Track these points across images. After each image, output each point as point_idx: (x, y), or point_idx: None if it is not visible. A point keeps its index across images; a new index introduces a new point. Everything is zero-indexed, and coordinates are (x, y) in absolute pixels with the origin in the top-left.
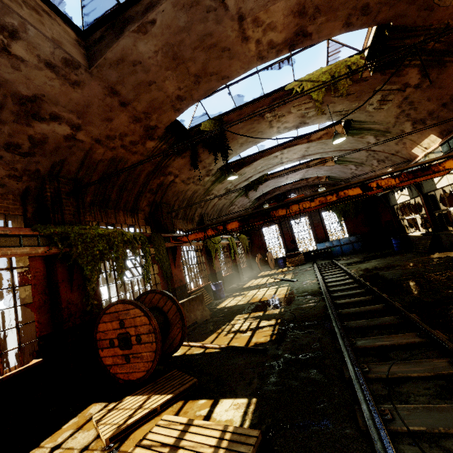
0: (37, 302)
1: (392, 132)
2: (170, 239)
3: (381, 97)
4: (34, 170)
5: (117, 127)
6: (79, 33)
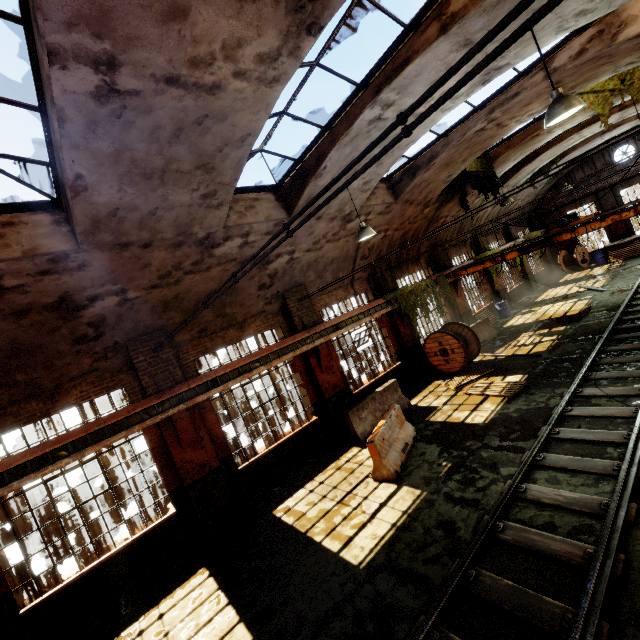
0: (390, 335)
1: None
2: (450, 275)
3: None
4: (370, 264)
5: (407, 215)
6: (386, 181)
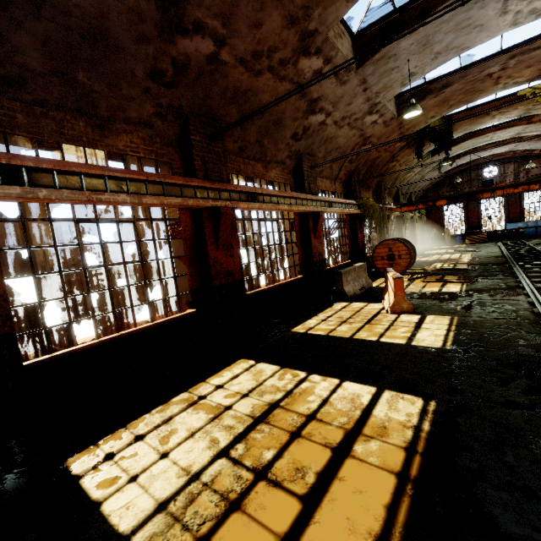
0: (348, 236)
1: None
2: (386, 209)
3: None
4: (350, 170)
5: (389, 140)
6: (396, 97)
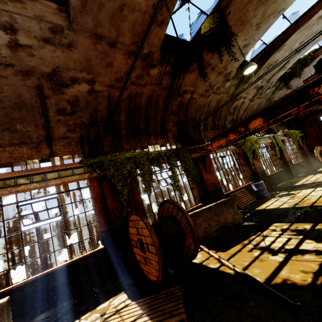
0: (97, 209)
1: None
2: (197, 150)
3: None
4: (81, 123)
5: (119, 68)
6: (59, 2)
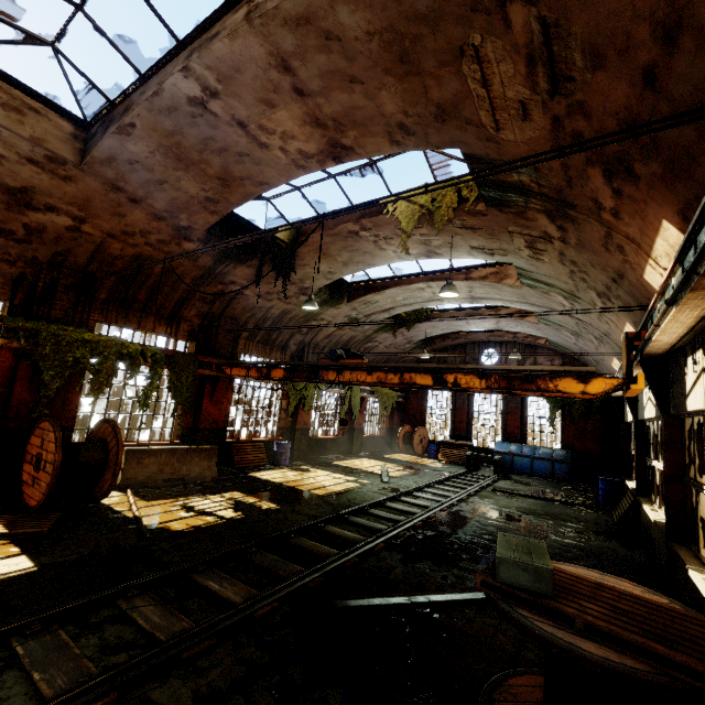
0: None
1: (583, 299)
2: (213, 366)
3: (526, 242)
4: (31, 257)
5: (135, 223)
6: (80, 126)
